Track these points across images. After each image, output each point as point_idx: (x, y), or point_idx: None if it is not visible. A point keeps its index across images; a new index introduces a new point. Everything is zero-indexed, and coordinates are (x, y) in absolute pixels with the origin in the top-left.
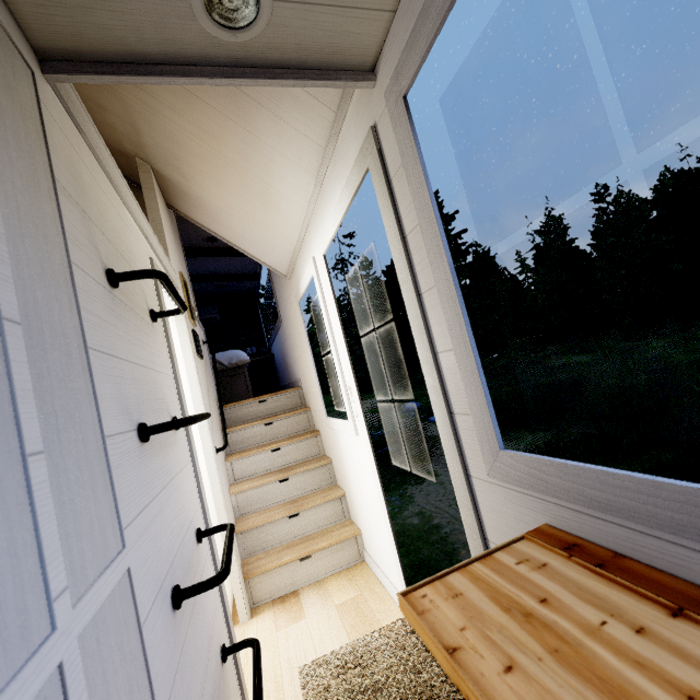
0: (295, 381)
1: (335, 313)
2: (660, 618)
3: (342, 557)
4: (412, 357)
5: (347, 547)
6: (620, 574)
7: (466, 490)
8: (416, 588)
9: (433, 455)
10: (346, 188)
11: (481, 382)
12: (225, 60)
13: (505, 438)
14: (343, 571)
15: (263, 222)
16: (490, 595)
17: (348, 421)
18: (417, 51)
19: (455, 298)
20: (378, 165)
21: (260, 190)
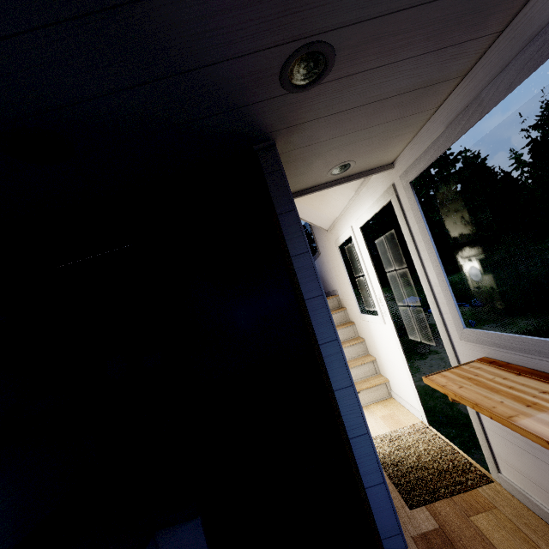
0: (333, 291)
1: (368, 258)
2: (513, 376)
3: (378, 394)
4: (409, 259)
5: (380, 389)
6: (506, 368)
7: (450, 347)
8: (429, 376)
9: (433, 338)
10: (376, 203)
11: (453, 301)
12: (332, 180)
13: (499, 324)
14: (380, 402)
15: (318, 207)
16: (457, 375)
17: (378, 316)
18: (415, 171)
19: (439, 266)
20: (397, 202)
21: (320, 195)
